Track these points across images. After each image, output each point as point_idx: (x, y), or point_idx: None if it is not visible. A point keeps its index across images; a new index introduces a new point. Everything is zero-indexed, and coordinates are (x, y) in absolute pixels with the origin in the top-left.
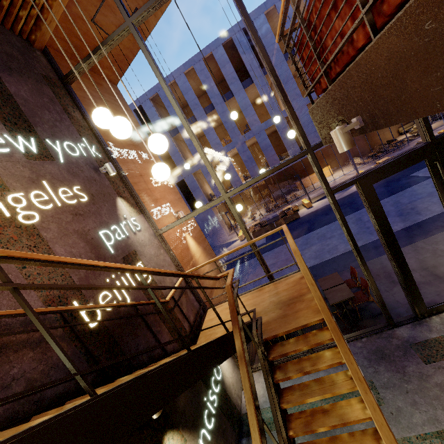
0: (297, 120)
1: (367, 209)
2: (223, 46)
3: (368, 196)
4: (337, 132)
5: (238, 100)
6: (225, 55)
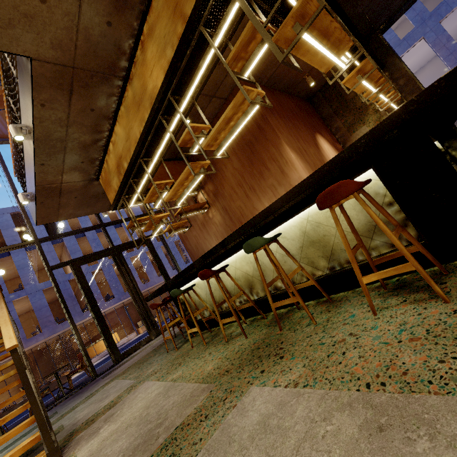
0: (30, 223)
1: (77, 282)
2: (11, 215)
3: (77, 272)
4: (20, 194)
5: (16, 259)
6: (11, 221)
